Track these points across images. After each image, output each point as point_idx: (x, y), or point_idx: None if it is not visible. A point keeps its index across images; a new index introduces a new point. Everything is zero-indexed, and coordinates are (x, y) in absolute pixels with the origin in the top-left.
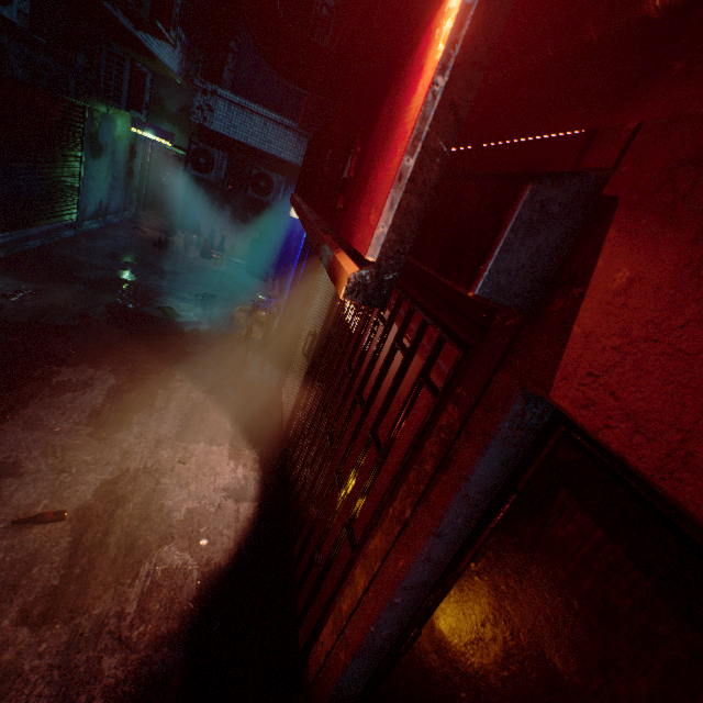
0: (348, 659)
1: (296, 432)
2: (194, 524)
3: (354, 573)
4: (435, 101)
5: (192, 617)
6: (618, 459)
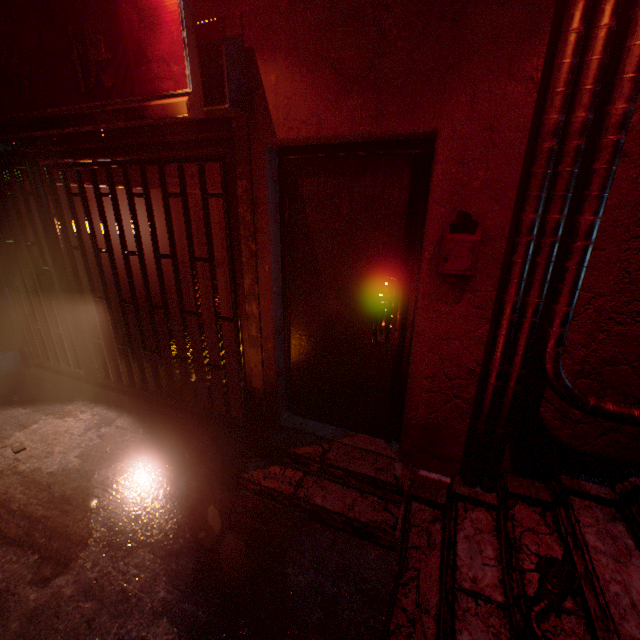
0: (274, 343)
1: (101, 360)
2: (97, 455)
3: (247, 313)
4: (182, 2)
5: (168, 469)
6: (308, 141)
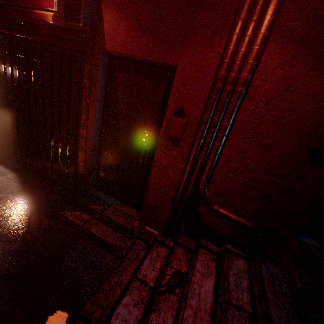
0: (91, 152)
1: (8, 143)
2: None
3: (81, 134)
4: None
5: (25, 202)
6: (121, 55)
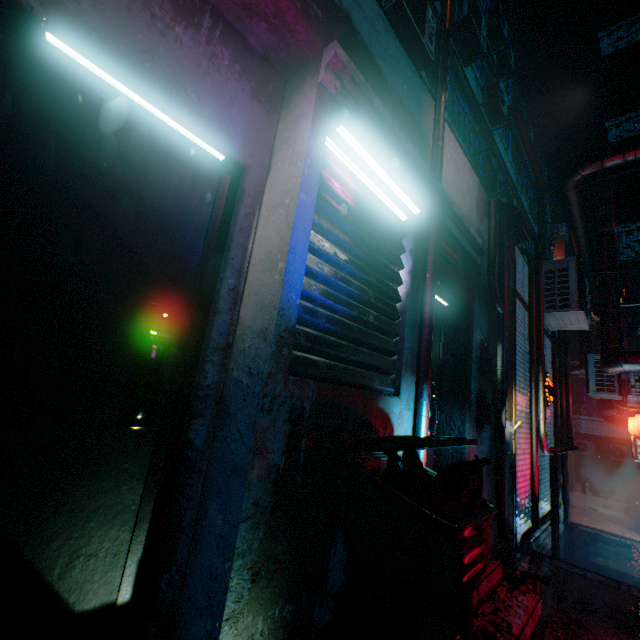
0: None
1: None
2: None
3: None
4: (632, 444)
5: None
6: None
